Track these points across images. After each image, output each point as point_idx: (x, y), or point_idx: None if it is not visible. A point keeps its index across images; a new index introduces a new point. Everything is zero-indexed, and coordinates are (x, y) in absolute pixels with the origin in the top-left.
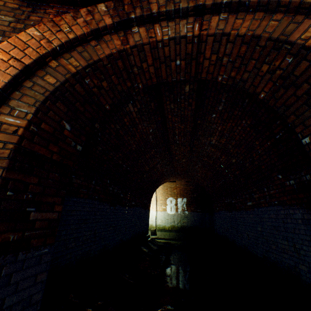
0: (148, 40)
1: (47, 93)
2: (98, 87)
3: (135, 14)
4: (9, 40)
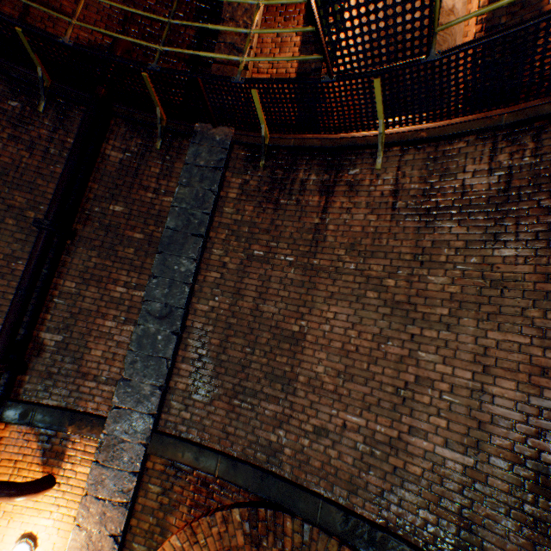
0: None
1: None
2: None
3: (268, 541)
4: (158, 550)
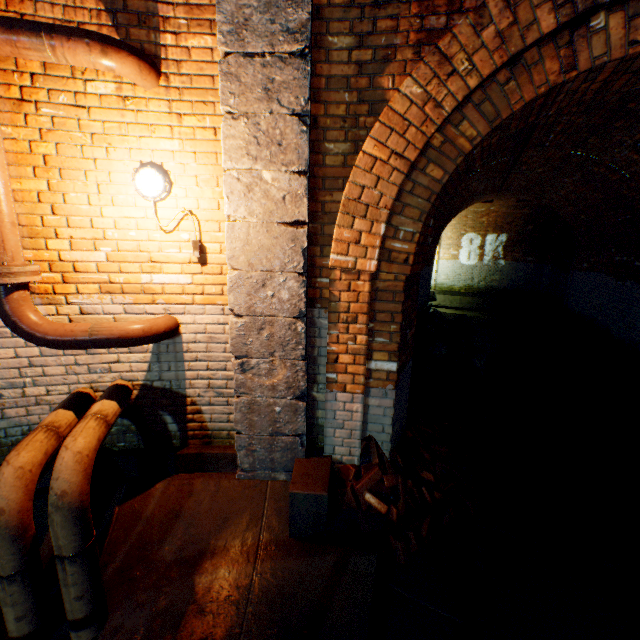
0: (623, 53)
1: (432, 198)
2: (483, 148)
3: None
4: (380, 117)
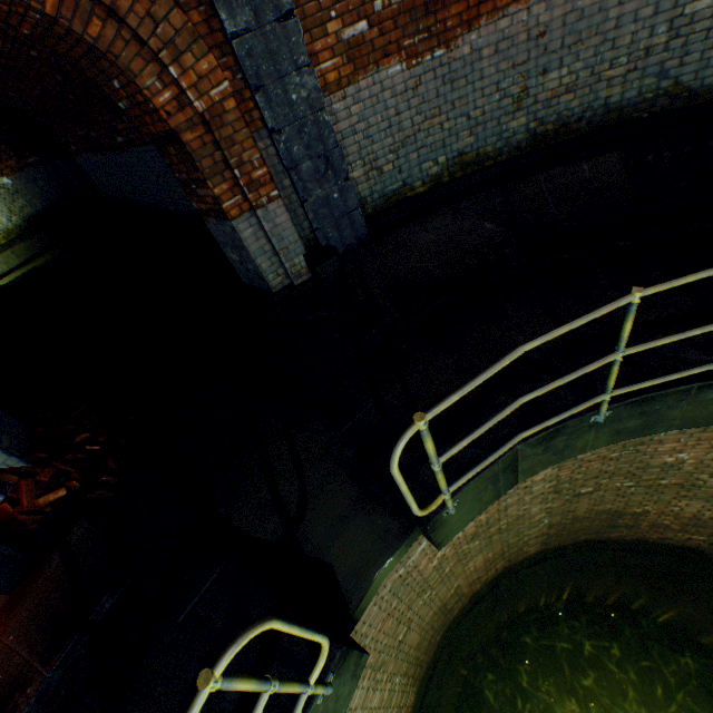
0: None
1: None
2: None
3: None
4: None
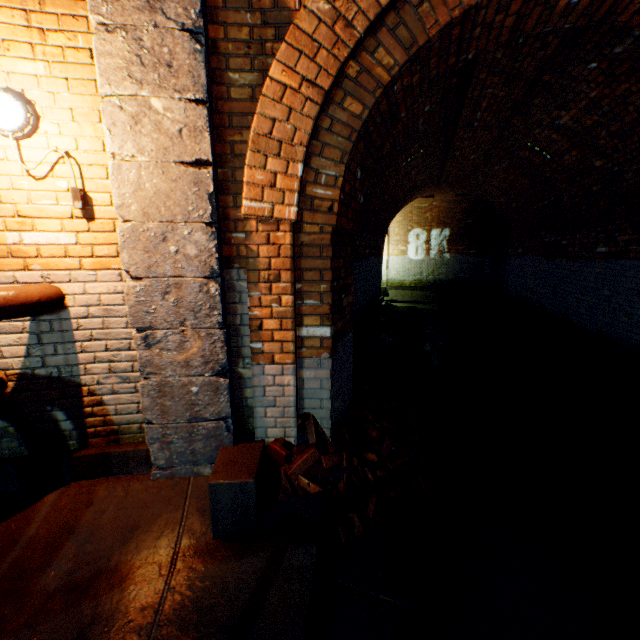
0: None
1: (353, 136)
2: (405, 89)
3: None
4: (286, 37)
